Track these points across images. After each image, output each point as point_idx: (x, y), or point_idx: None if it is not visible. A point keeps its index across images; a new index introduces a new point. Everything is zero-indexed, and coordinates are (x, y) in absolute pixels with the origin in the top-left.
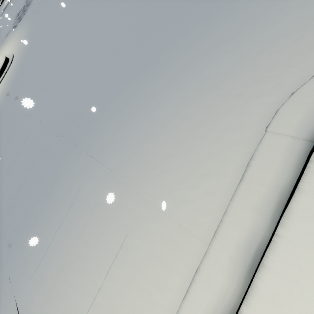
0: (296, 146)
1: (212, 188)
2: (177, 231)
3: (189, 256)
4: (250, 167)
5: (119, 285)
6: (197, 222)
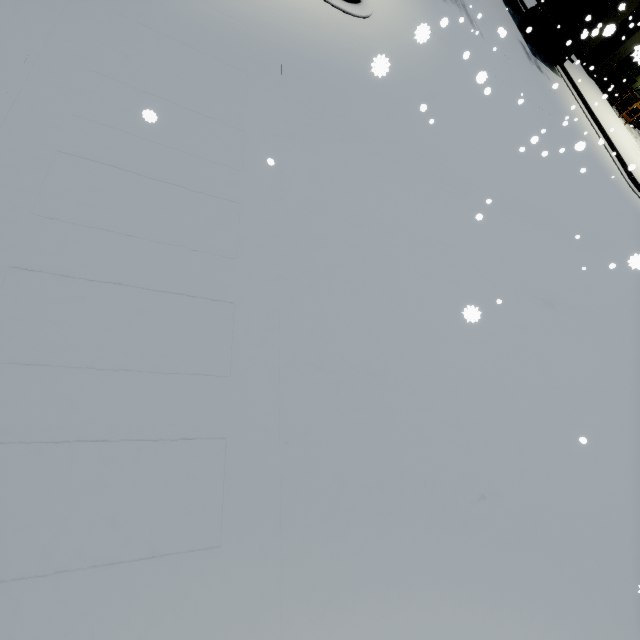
0: None
1: None
2: None
3: None
4: None
5: None
6: None
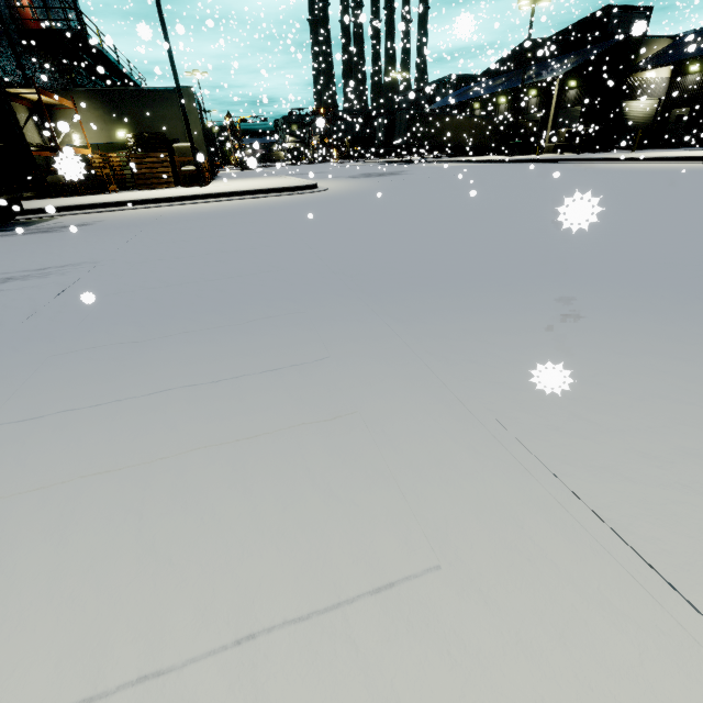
0: None
1: None
2: None
3: None
4: None
5: None
6: None
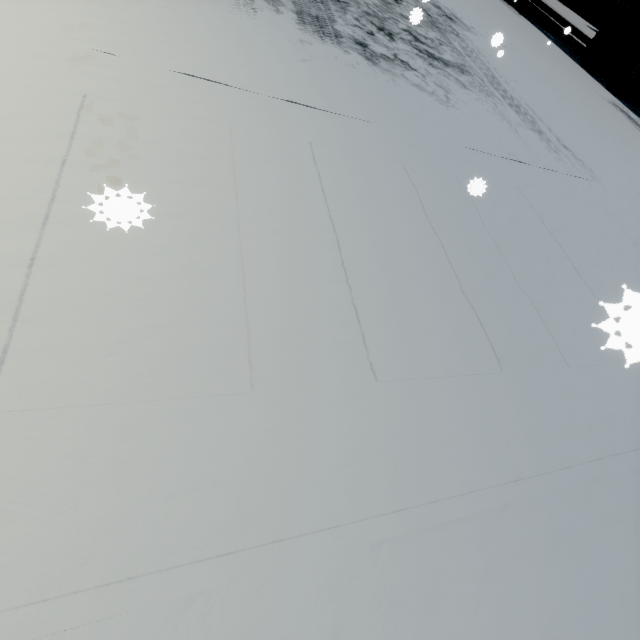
0: None
1: None
2: None
3: None
4: None
5: None
6: None
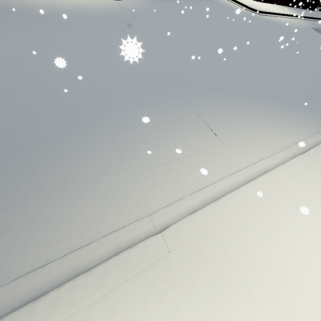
0: None
1: None
2: None
3: None
4: None
5: None
6: None
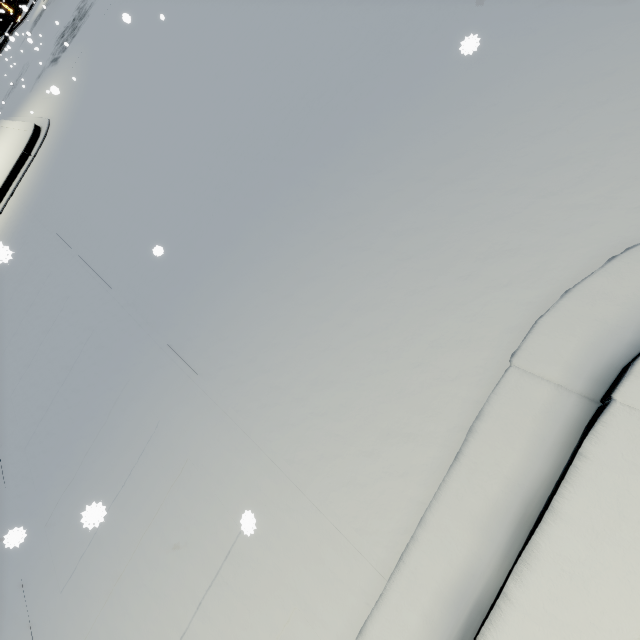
0: (562, 408)
1: (402, 463)
2: (332, 541)
3: (351, 597)
4: (474, 436)
5: (220, 633)
6: (370, 529)
